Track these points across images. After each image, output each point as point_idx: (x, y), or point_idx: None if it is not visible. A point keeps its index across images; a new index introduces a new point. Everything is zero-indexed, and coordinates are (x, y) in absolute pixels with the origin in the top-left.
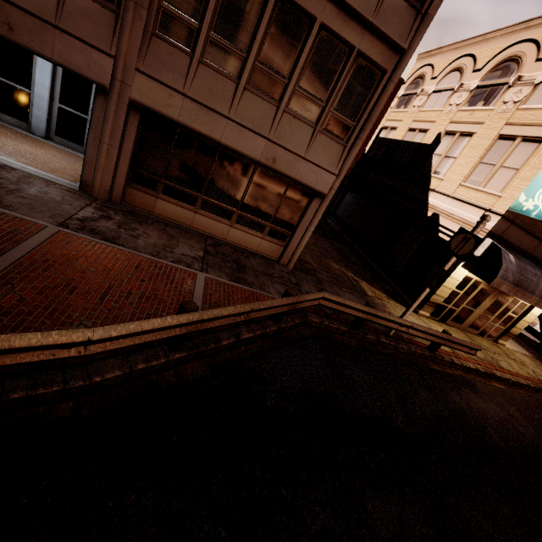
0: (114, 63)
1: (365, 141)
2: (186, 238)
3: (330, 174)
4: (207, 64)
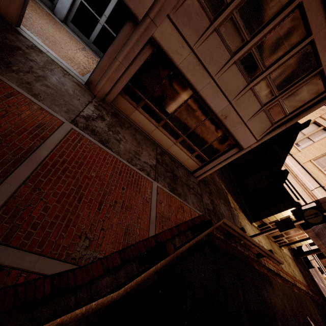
0: (153, 3)
1: None
2: (146, 145)
3: (254, 138)
4: (219, 33)
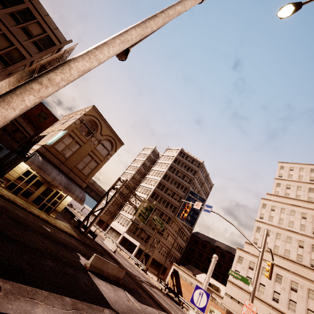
0: None
1: None
2: None
3: None
4: None
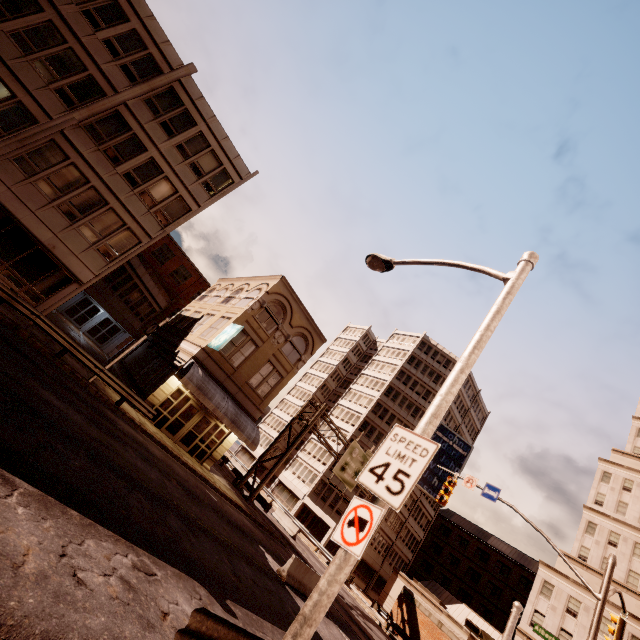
0: None
1: None
2: None
3: (92, 273)
4: (35, 186)
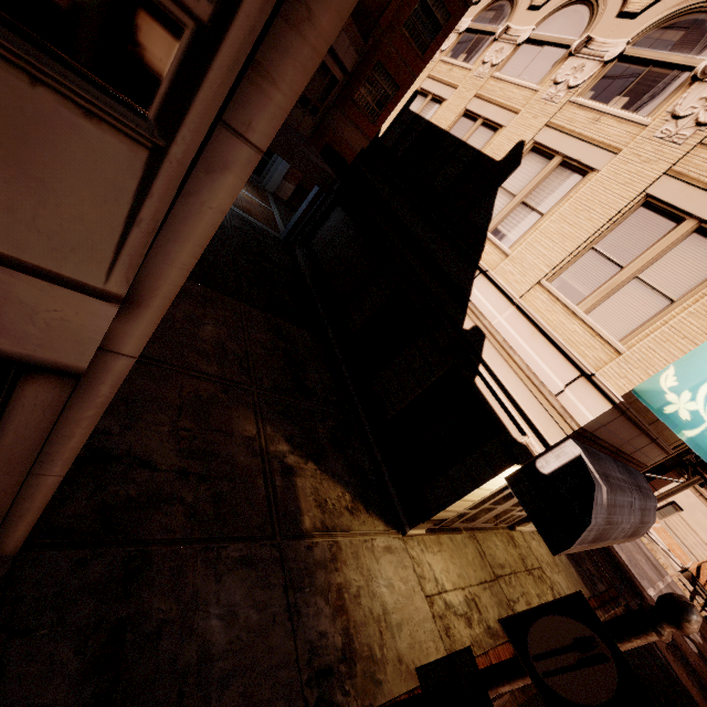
0: None
1: (389, 107)
2: None
3: (76, 294)
4: None
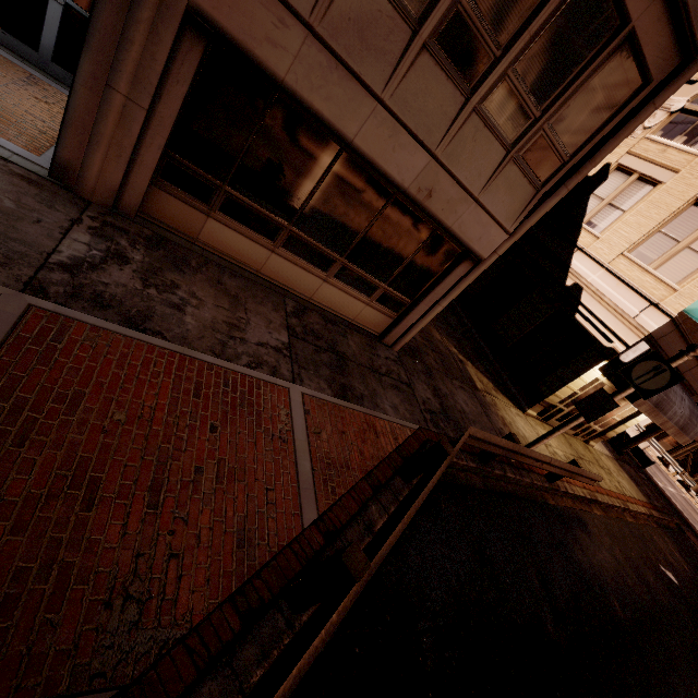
0: None
1: None
2: (257, 300)
3: (502, 231)
4: None
